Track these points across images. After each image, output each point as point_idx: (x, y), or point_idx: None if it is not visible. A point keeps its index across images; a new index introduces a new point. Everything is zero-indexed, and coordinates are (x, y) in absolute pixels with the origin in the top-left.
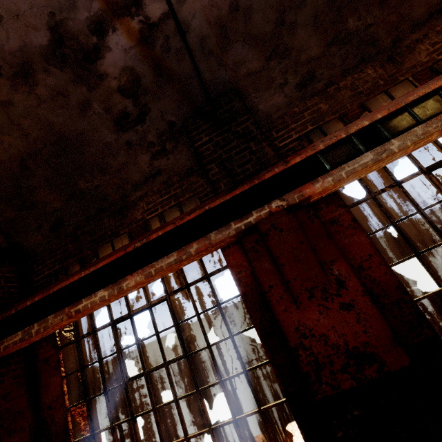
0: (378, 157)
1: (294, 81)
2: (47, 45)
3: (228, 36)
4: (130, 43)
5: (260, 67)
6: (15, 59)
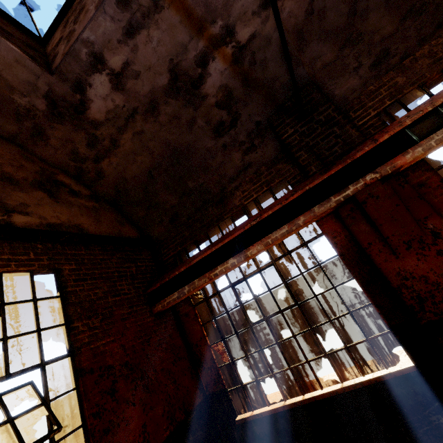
0: None
1: (368, 62)
2: (167, 84)
3: (304, 38)
4: (224, 66)
5: (334, 57)
6: (146, 100)
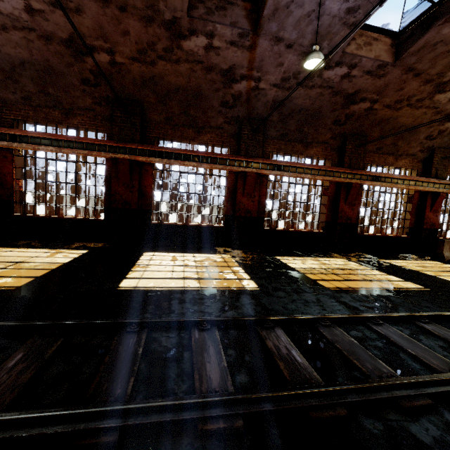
0: (8, 145)
1: (21, 95)
2: None
3: None
4: None
5: (3, 79)
6: None
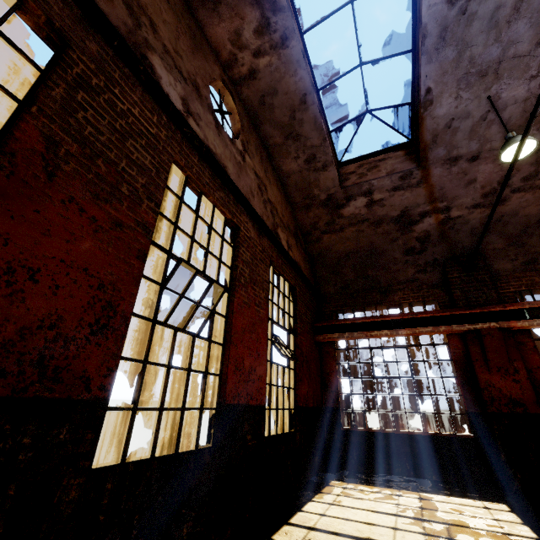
0: None
1: (522, 260)
2: (396, 216)
3: (489, 230)
4: (434, 222)
5: (502, 247)
6: (378, 218)
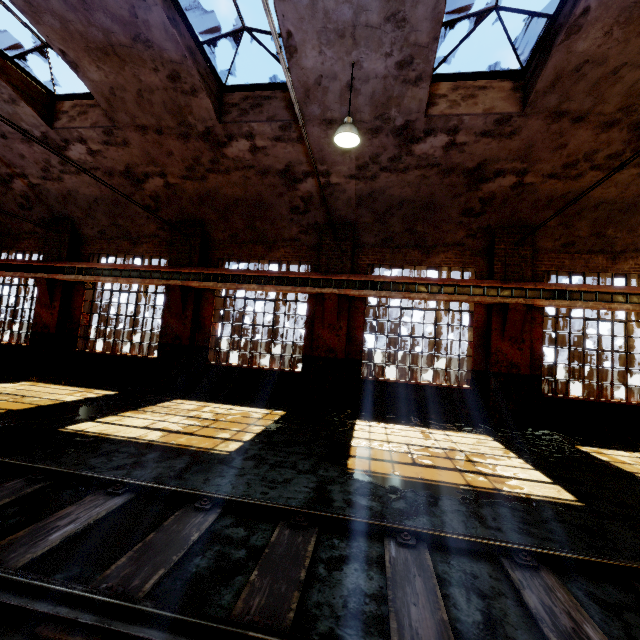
0: (75, 278)
1: (97, 229)
2: None
3: (68, 201)
4: (24, 185)
5: (83, 217)
6: None
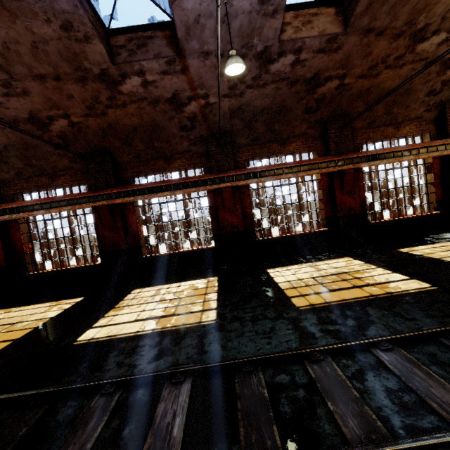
0: (9, 218)
1: (13, 172)
2: None
3: None
4: None
5: None
6: None
